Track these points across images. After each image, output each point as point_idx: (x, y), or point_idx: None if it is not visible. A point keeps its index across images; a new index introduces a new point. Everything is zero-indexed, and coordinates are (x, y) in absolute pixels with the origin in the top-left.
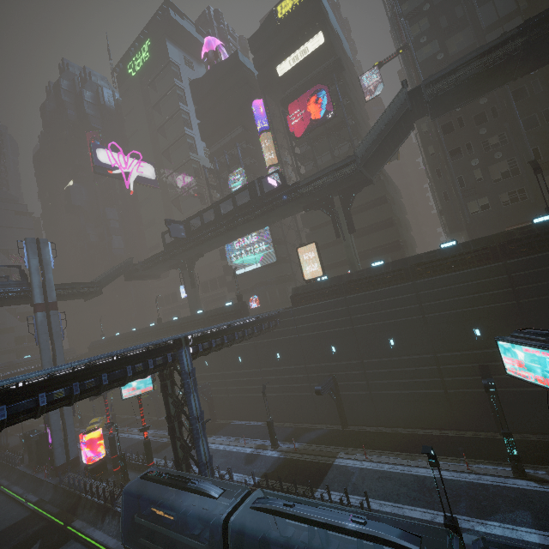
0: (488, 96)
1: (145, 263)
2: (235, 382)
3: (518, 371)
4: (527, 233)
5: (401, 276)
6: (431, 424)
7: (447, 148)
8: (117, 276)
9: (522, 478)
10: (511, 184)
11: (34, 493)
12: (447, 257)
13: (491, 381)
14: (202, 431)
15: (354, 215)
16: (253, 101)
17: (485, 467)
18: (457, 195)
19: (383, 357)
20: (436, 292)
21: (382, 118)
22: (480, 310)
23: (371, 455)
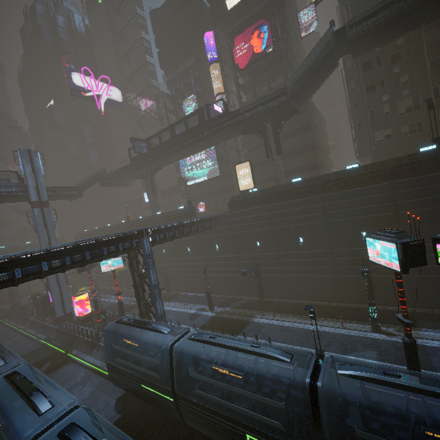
0: (405, 37)
1: (115, 173)
2: (185, 265)
3: (376, 258)
4: (412, 160)
5: (312, 190)
6: (323, 298)
7: (364, 84)
8: (94, 183)
9: (377, 332)
10: (412, 118)
11: (43, 334)
12: (349, 177)
13: (365, 268)
14: (159, 295)
15: (284, 140)
16: (205, 33)
17: (355, 325)
18: (367, 125)
19: (293, 250)
20: (337, 204)
21: (310, 55)
22: (368, 218)
23: (277, 316)
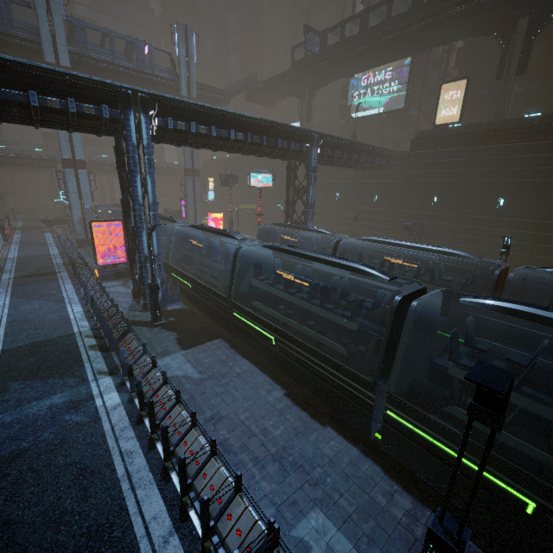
0: None
1: (267, 83)
2: (327, 214)
3: None
4: None
5: None
6: None
7: None
8: (242, 91)
9: None
10: None
11: None
12: None
13: None
14: (311, 217)
15: (531, 58)
16: None
17: None
18: None
19: (482, 215)
20: None
21: None
22: None
23: None
